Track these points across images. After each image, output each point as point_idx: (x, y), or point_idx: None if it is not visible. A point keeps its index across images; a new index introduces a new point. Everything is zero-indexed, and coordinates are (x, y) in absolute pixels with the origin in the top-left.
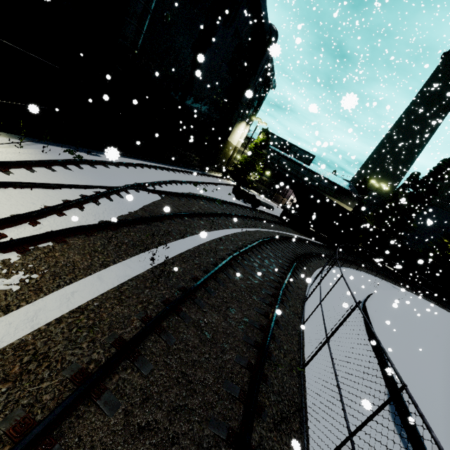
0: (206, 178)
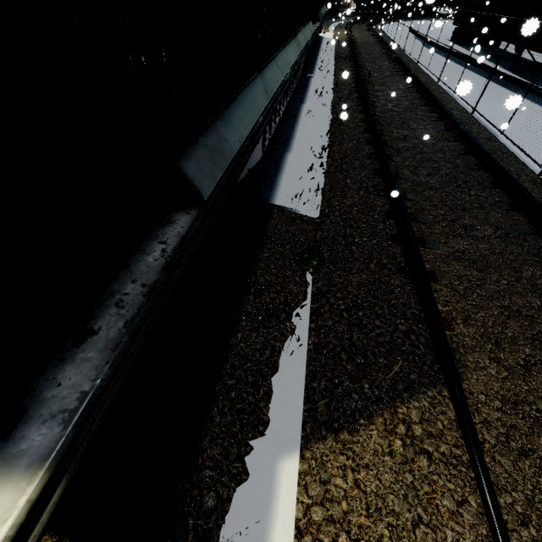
0: None
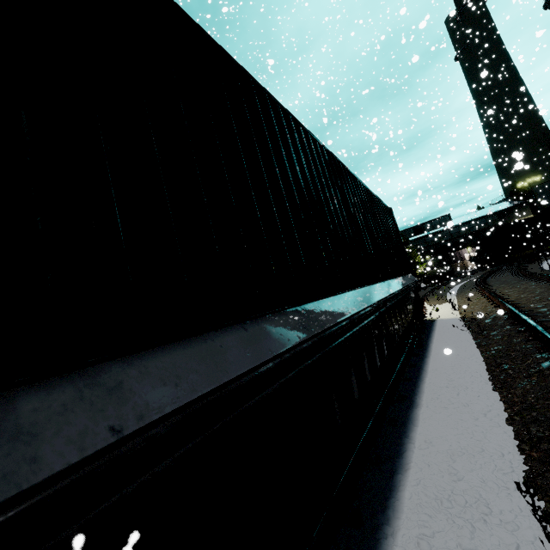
0: None
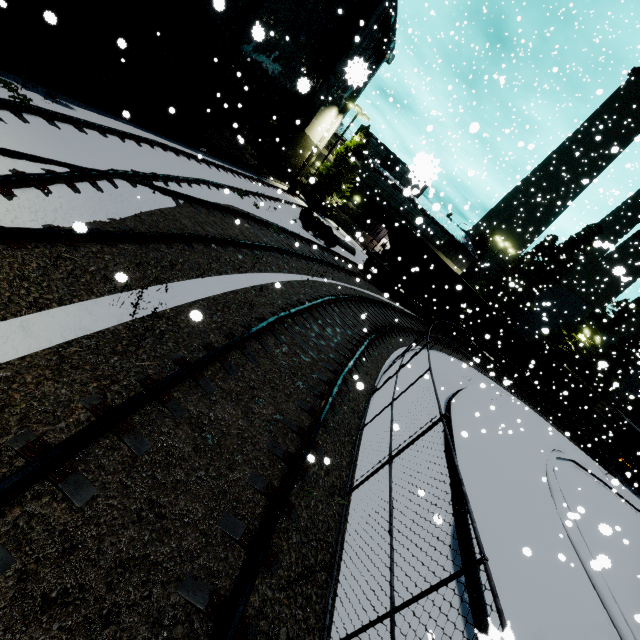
0: (262, 188)
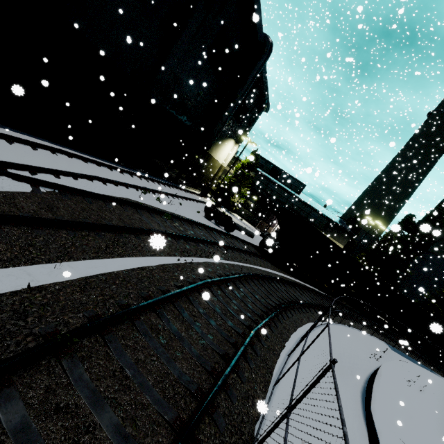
0: (174, 191)
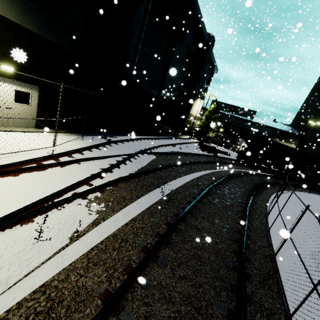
0: (179, 141)
